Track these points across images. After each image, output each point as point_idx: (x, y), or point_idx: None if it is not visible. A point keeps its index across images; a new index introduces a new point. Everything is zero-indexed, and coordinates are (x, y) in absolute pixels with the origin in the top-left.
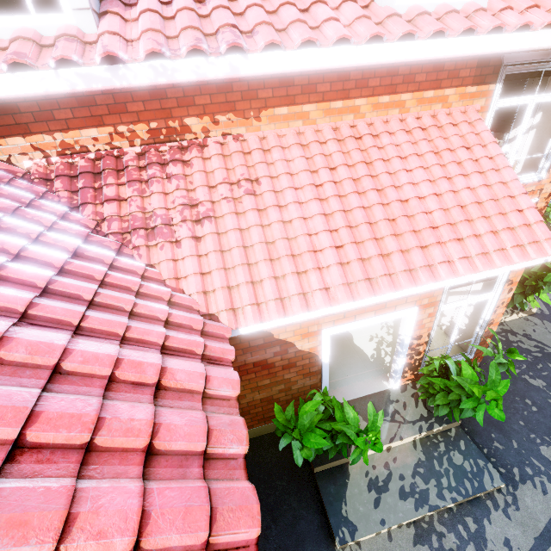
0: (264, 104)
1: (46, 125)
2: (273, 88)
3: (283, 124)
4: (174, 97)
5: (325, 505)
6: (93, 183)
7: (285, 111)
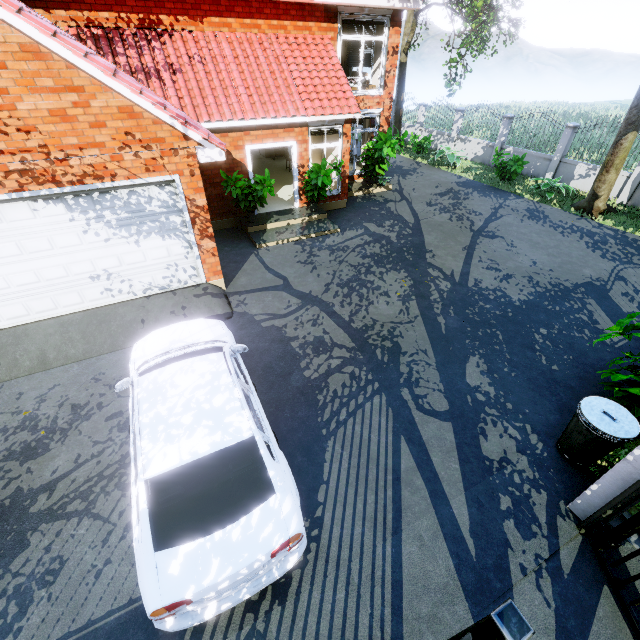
0: (205, 14)
1: (79, 6)
2: (209, 5)
3: (217, 29)
4: (153, 1)
5: (252, 238)
6: (109, 45)
7: (218, 21)
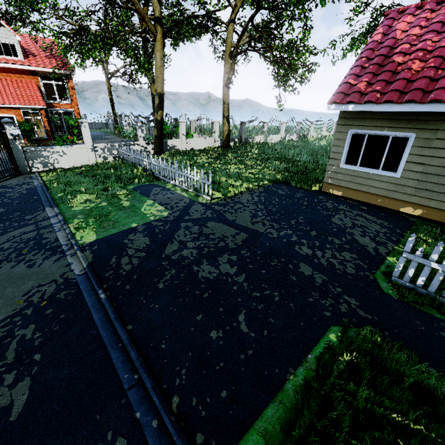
0: None
1: None
2: None
3: None
4: None
5: None
6: None
7: None
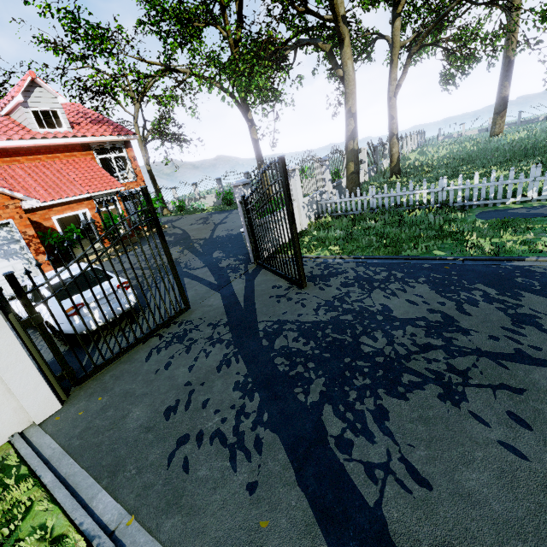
0: None
1: None
2: (1, 152)
3: (10, 163)
4: None
5: None
6: None
7: (9, 159)
